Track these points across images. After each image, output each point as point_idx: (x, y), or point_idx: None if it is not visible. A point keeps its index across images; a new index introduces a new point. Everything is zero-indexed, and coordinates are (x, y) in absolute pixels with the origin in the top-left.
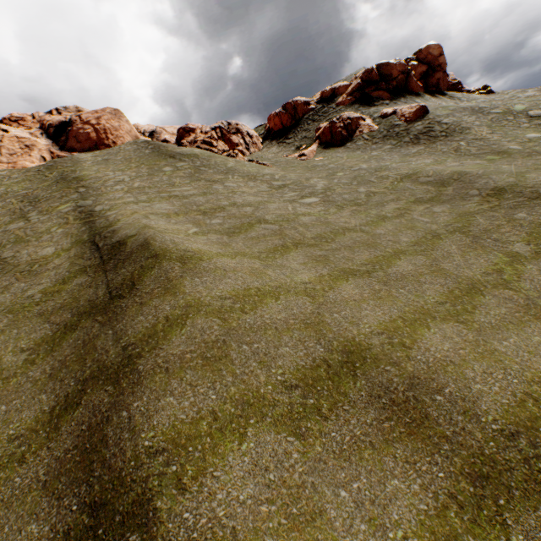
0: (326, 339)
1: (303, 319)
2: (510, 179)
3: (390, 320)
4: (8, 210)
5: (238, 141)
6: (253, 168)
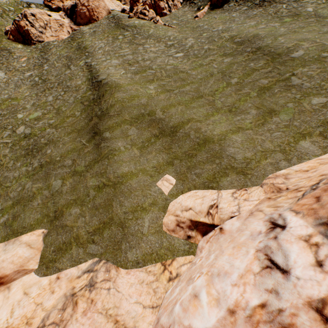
0: (146, 109)
1: (143, 104)
2: (269, 41)
3: (166, 105)
4: (63, 65)
5: (164, 6)
6: (162, 32)
